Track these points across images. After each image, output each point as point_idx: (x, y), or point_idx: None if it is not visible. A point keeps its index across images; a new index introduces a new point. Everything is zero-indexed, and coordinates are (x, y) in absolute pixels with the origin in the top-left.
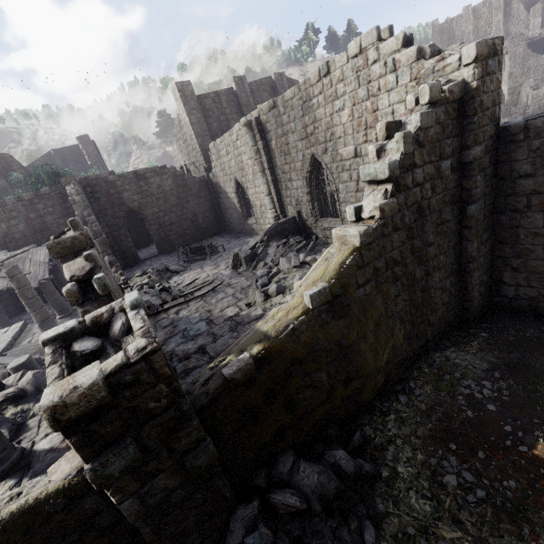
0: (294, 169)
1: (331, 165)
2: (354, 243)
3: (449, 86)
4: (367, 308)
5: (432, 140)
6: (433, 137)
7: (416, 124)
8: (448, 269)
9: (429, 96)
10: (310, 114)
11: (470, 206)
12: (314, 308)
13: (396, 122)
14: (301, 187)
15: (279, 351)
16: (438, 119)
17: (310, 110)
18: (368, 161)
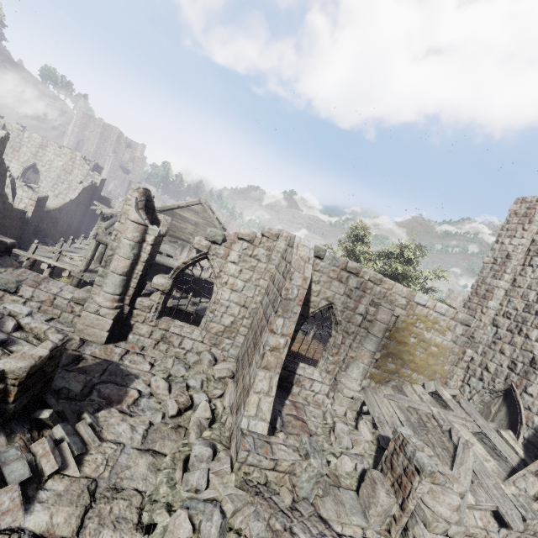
0: (17, 159)
1: (44, 172)
2: (67, 201)
3: (95, 182)
4: (63, 217)
5: (88, 190)
6: (88, 189)
7: (87, 185)
8: (78, 221)
9: (91, 182)
10: (44, 151)
11: (89, 209)
12: (57, 209)
13: (83, 182)
14: (17, 168)
15: (50, 212)
16: (91, 187)
17: (45, 150)
18: (62, 181)
